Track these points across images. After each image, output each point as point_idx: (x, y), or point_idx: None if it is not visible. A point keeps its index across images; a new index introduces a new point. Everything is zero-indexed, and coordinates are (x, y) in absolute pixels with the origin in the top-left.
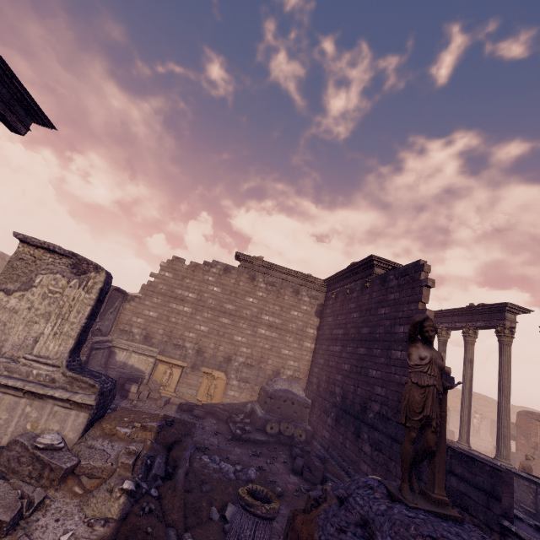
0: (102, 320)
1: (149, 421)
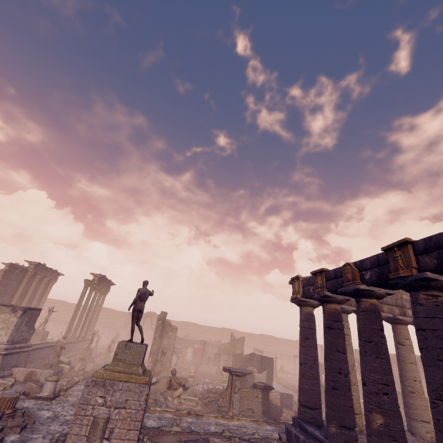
0: None
1: None
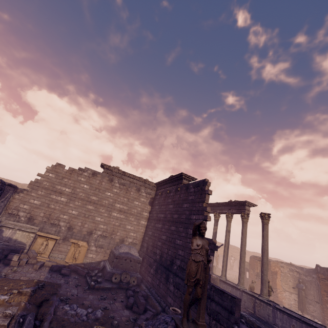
0: None
1: (25, 287)
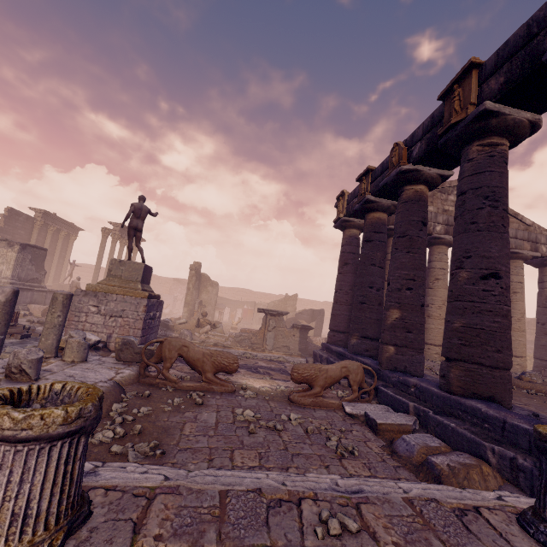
0: None
1: None
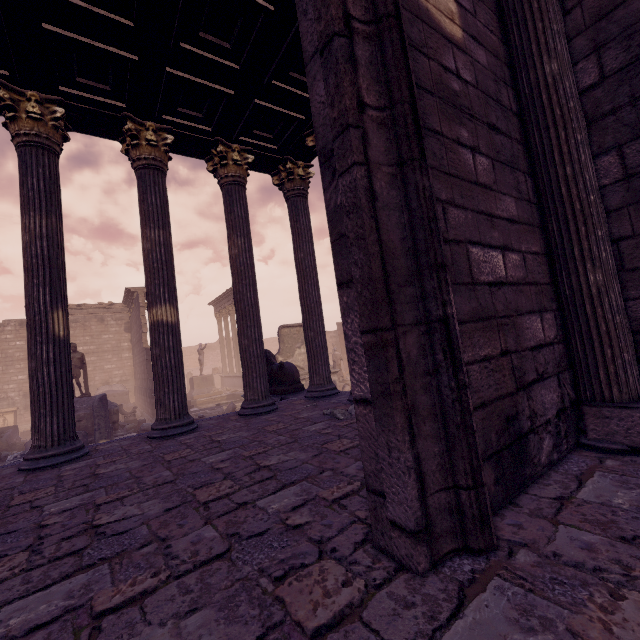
0: None
1: None
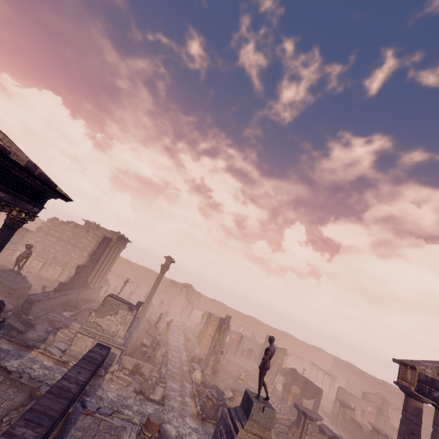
0: (13, 238)
1: None
